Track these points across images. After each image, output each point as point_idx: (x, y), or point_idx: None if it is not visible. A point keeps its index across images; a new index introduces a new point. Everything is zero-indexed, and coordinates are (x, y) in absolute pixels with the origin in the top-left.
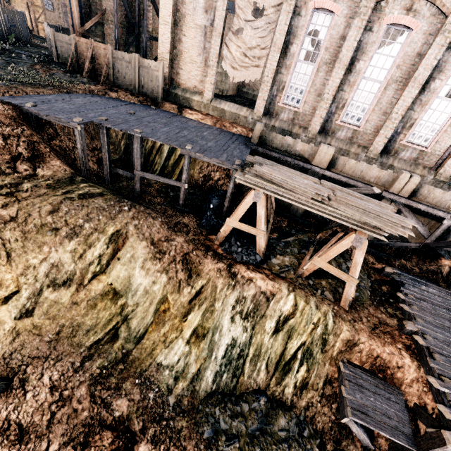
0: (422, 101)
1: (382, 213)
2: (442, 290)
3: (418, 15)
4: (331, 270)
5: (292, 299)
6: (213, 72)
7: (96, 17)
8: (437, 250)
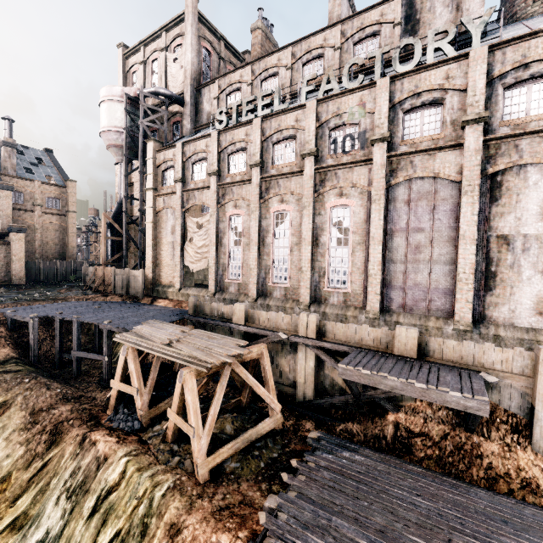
0: (321, 252)
1: (215, 345)
2: (380, 458)
3: (289, 202)
4: (178, 422)
5: (123, 463)
6: (179, 269)
7: (121, 253)
8: (376, 400)
